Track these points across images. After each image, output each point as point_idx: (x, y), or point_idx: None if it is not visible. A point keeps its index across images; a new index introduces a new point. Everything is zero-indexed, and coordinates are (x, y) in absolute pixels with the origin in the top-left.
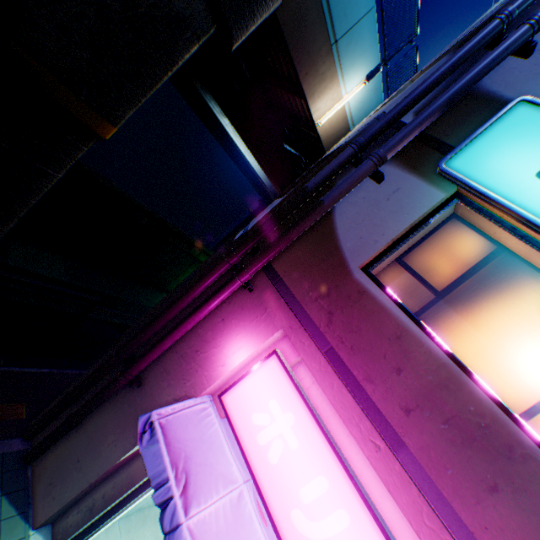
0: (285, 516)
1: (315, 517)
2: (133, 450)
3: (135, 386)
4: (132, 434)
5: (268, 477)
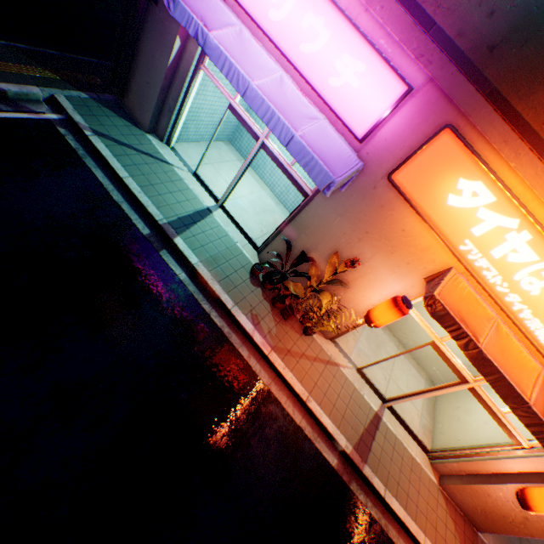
0: (266, 21)
1: (281, 7)
2: (174, 53)
3: (155, 10)
4: (169, 43)
5: (252, 4)
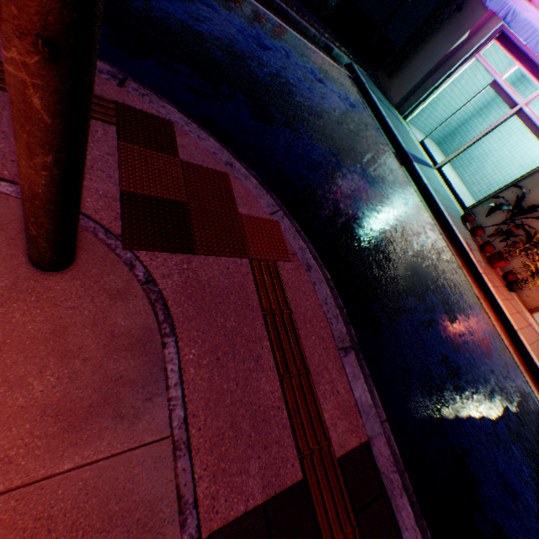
0: None
1: None
2: (457, 44)
3: (454, 15)
4: (456, 36)
5: None
